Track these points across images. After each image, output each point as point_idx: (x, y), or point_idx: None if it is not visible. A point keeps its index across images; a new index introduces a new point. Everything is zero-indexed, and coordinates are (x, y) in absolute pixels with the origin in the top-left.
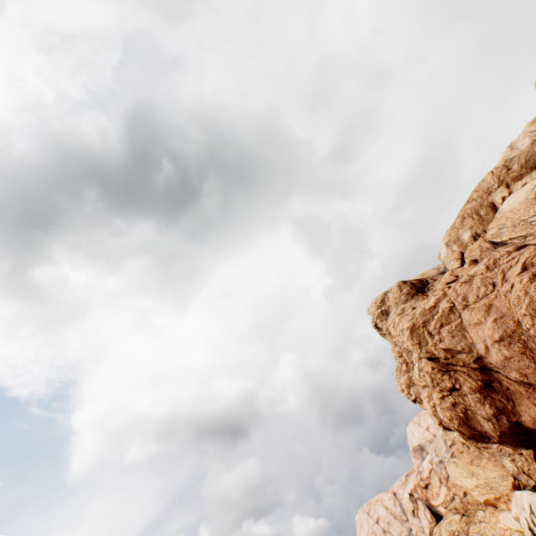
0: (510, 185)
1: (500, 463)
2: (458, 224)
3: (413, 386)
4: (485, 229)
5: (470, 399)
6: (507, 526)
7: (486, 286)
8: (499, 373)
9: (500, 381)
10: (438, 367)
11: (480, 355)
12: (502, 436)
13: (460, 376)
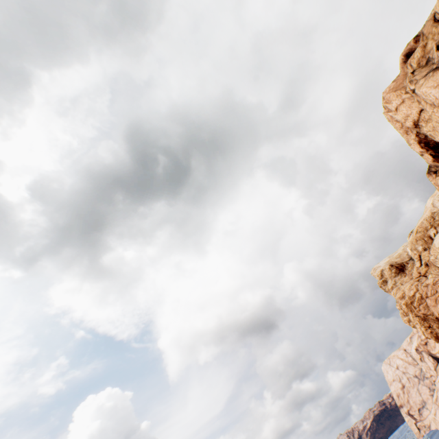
0: (436, 227)
1: None
2: (414, 242)
3: (410, 322)
4: (428, 246)
5: (437, 330)
6: None
7: (433, 290)
8: None
9: None
10: (421, 319)
11: (437, 316)
12: None
13: (431, 322)
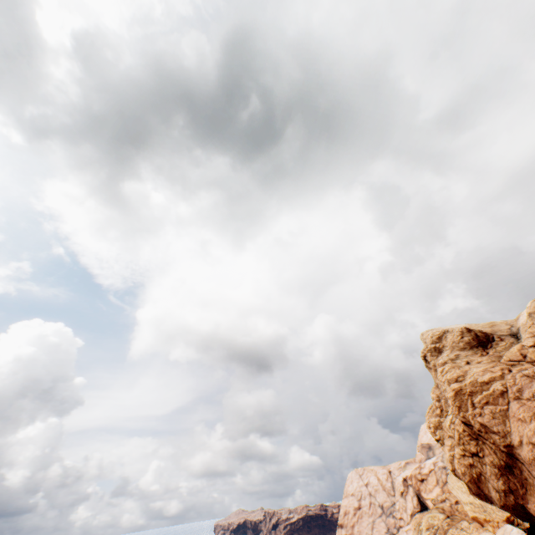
0: None
1: None
2: None
3: (440, 429)
4: None
5: (487, 469)
6: None
7: None
8: (523, 465)
9: (521, 470)
10: (469, 432)
11: (512, 444)
12: (504, 507)
13: (486, 449)
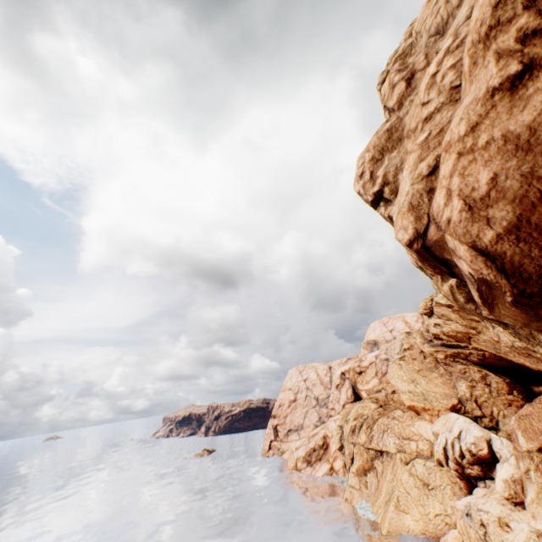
0: None
1: (452, 384)
2: None
3: (393, 150)
4: None
5: None
6: (419, 433)
7: None
8: None
9: None
10: None
11: None
12: None
13: None
